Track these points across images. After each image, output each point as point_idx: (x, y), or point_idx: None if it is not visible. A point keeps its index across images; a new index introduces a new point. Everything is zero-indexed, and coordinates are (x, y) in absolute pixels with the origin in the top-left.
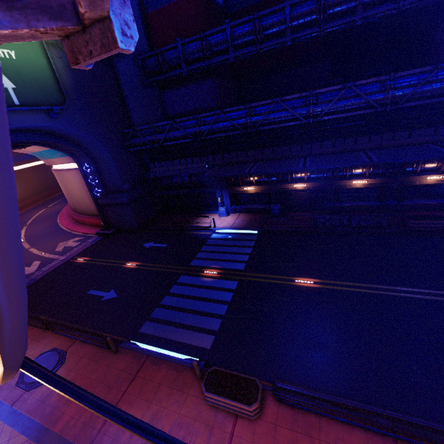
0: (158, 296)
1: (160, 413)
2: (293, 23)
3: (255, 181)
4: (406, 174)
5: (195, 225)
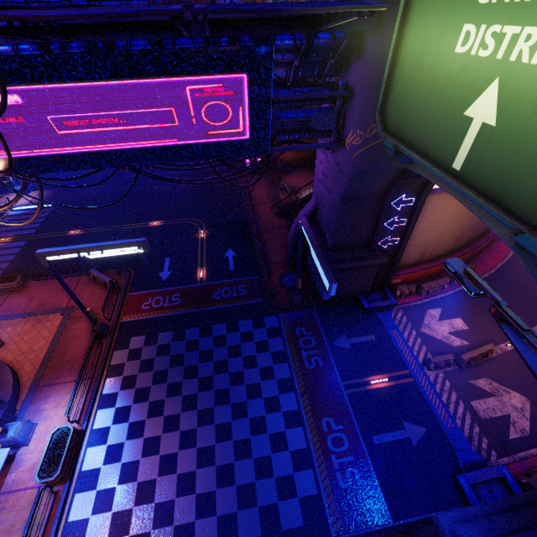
0: None
1: None
2: None
3: None
4: None
5: None
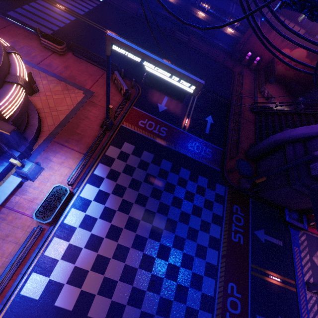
0: (21, 3)
1: (19, 41)
2: None
3: None
4: (193, 5)
5: None
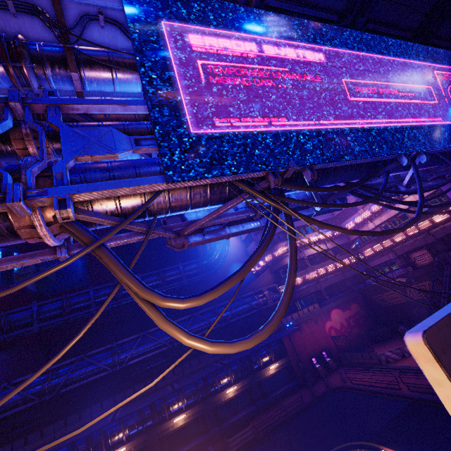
0: None
1: None
2: (98, 300)
3: None
4: (213, 394)
5: None
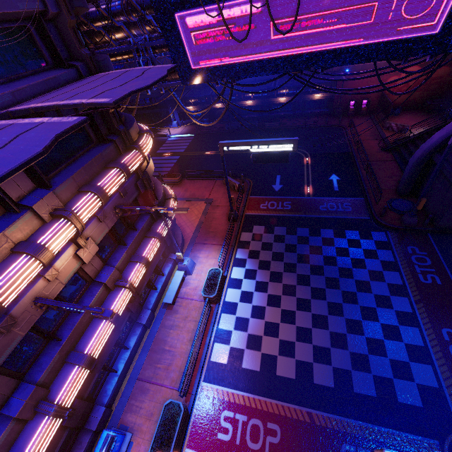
0: None
1: None
2: None
3: (193, 103)
4: (271, 97)
5: (158, 134)
